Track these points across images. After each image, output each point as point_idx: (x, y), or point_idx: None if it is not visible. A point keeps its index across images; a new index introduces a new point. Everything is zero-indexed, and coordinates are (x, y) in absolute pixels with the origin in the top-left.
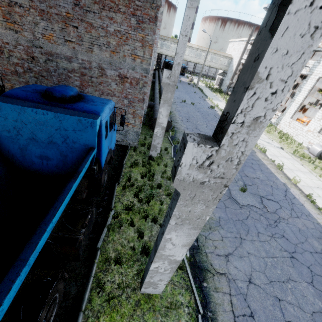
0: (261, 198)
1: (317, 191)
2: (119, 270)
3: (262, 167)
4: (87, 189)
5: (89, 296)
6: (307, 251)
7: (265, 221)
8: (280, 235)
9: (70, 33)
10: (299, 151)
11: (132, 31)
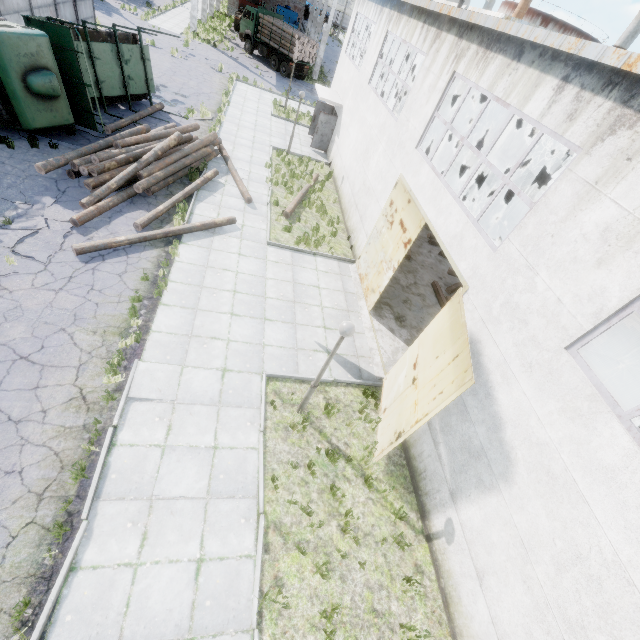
0: None
1: None
2: None
3: None
4: None
5: None
6: None
7: None
8: None
9: None
10: None
11: None
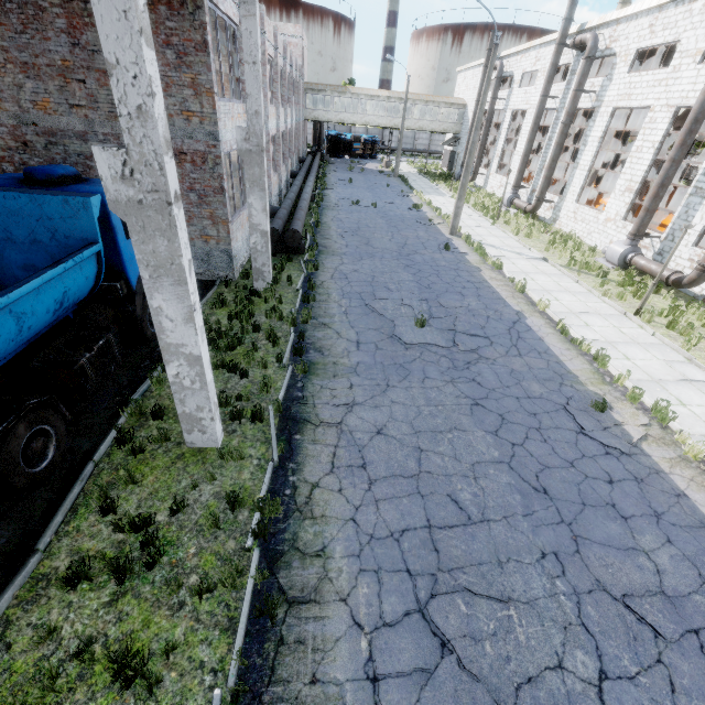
0: (455, 335)
1: (586, 318)
2: (161, 425)
3: (484, 292)
4: (114, 325)
5: (108, 451)
6: (511, 397)
7: (447, 363)
8: (469, 379)
9: (75, 93)
10: (580, 260)
11: (172, 72)
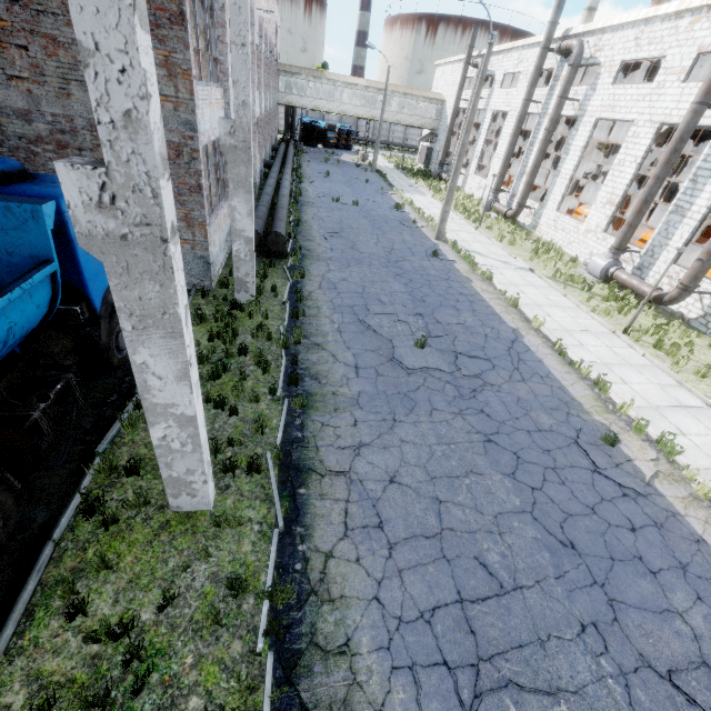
0: (457, 357)
1: (579, 337)
2: (137, 483)
3: (478, 306)
4: (73, 356)
5: (71, 523)
6: (522, 430)
7: (453, 391)
8: (477, 411)
9: (14, 61)
10: (565, 271)
11: None
